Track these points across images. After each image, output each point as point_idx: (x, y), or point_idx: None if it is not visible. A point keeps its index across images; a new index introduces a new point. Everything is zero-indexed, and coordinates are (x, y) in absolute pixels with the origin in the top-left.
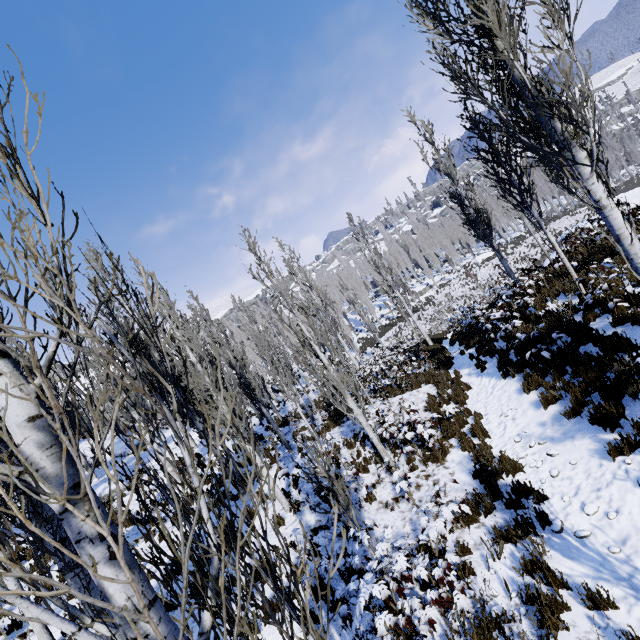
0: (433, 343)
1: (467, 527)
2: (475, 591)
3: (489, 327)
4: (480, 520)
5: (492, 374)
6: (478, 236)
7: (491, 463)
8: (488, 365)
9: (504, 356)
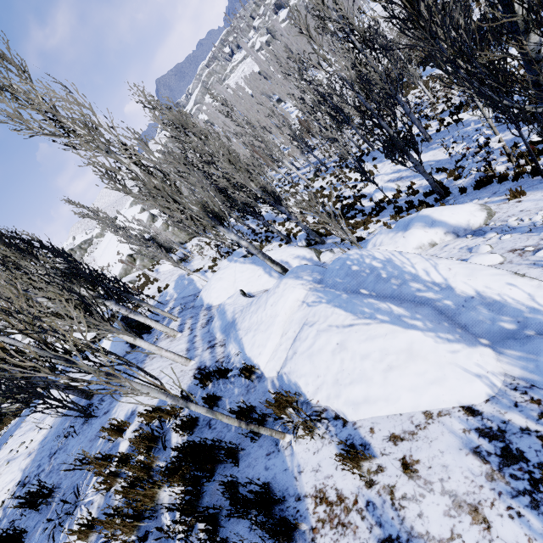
0: None
1: None
2: None
3: None
4: None
5: None
6: None
7: None
8: None
9: None
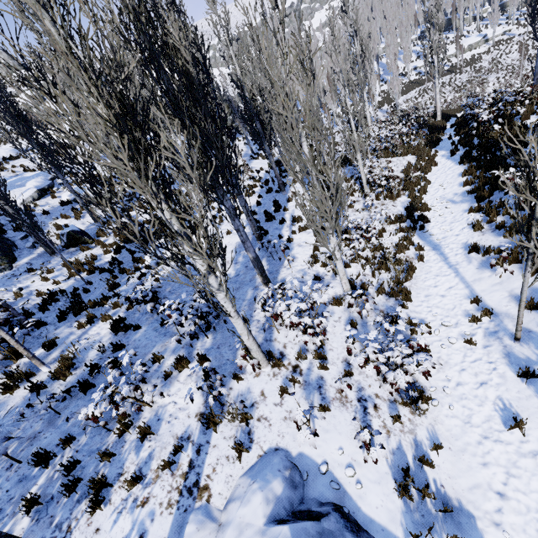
0: (441, 119)
1: (389, 225)
2: (380, 241)
3: (475, 126)
4: (396, 224)
5: (455, 160)
6: (534, 24)
7: (417, 205)
8: (458, 153)
9: (469, 150)
